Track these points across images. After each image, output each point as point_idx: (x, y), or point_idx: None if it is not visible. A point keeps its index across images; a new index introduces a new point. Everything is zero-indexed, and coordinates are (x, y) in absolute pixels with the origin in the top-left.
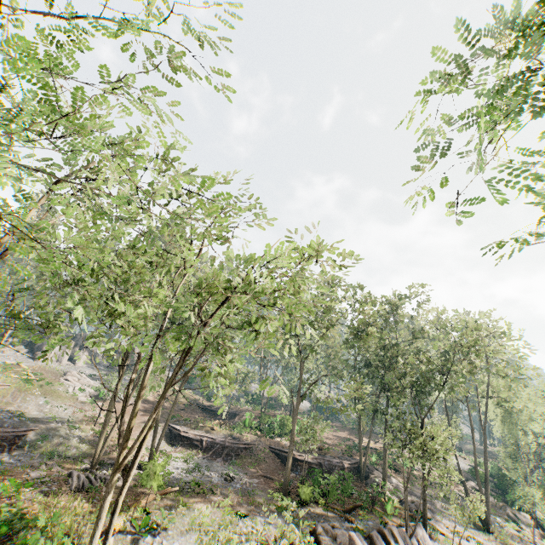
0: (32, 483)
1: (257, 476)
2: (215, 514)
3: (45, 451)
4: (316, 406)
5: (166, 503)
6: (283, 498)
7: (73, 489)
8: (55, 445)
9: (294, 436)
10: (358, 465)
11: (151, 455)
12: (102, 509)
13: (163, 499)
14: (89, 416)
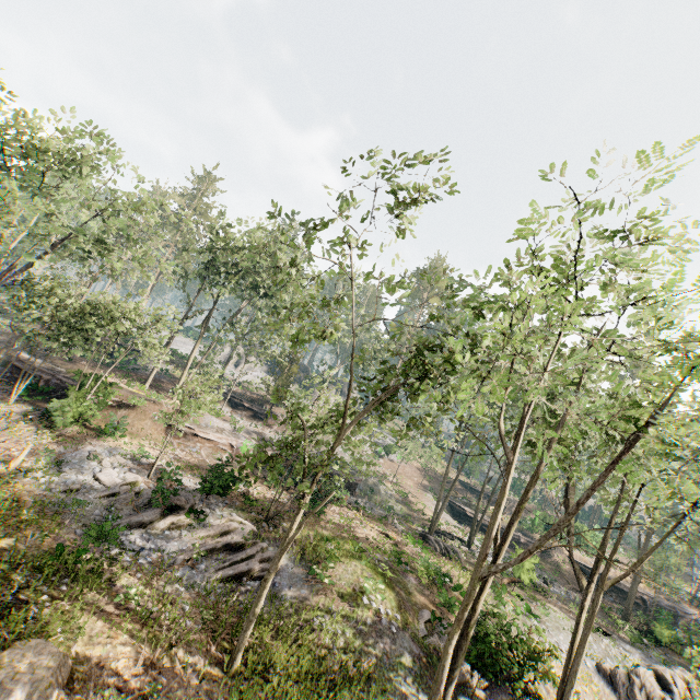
0: (420, 540)
1: (570, 588)
2: (572, 621)
3: (378, 503)
4: (598, 517)
5: (520, 593)
6: (632, 629)
7: (438, 552)
8: (380, 498)
9: (641, 568)
10: (693, 617)
11: (471, 535)
12: (593, 611)
13: (513, 587)
14: (381, 473)
